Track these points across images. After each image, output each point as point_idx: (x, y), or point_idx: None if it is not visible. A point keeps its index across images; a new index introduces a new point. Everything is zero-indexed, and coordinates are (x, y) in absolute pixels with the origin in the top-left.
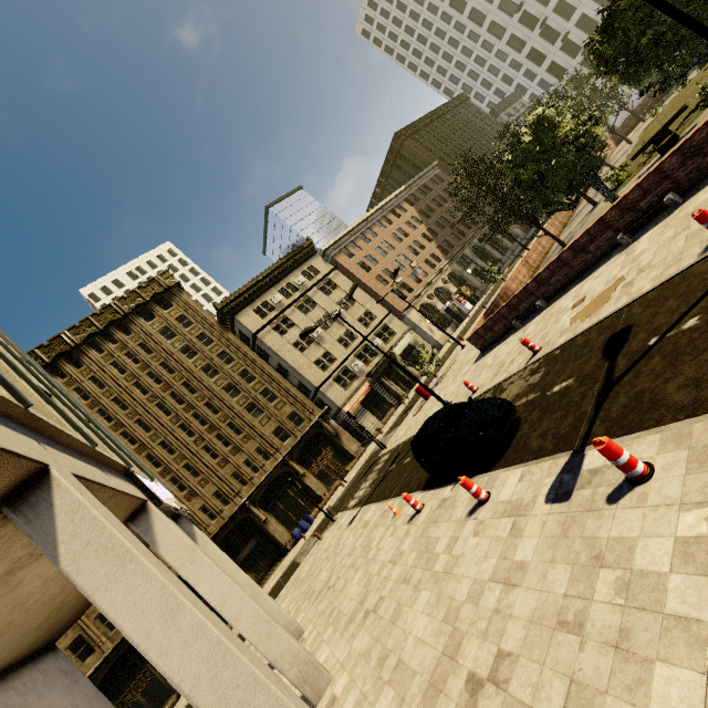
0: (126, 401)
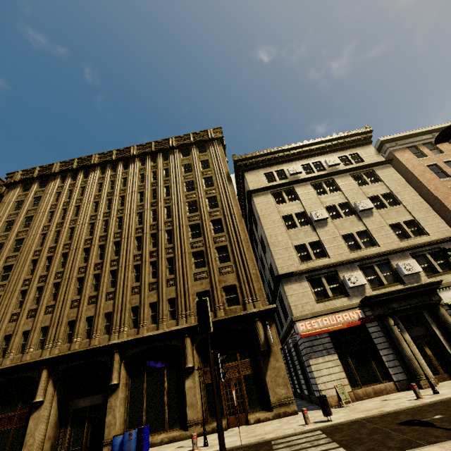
0: (126, 200)
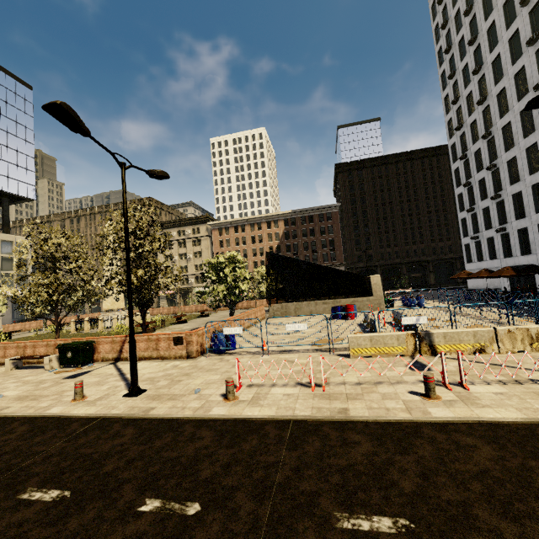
0: None
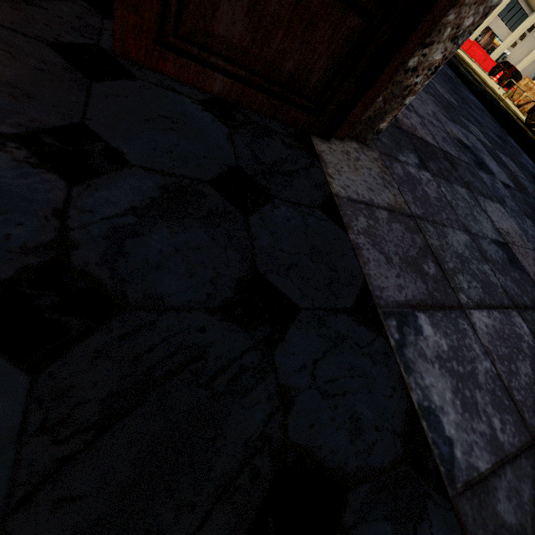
0: None
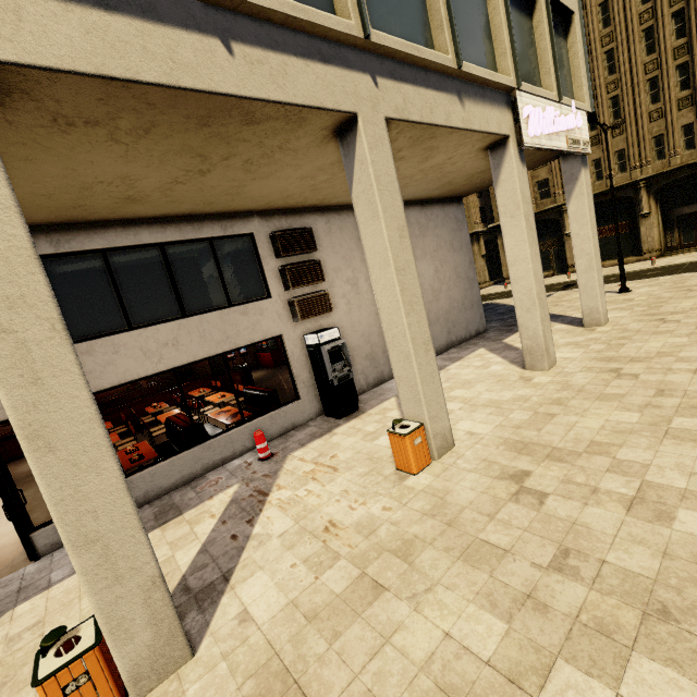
0: None
